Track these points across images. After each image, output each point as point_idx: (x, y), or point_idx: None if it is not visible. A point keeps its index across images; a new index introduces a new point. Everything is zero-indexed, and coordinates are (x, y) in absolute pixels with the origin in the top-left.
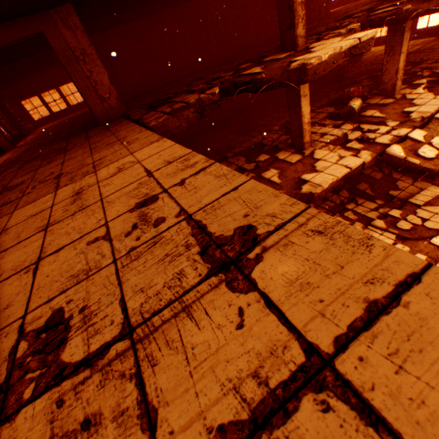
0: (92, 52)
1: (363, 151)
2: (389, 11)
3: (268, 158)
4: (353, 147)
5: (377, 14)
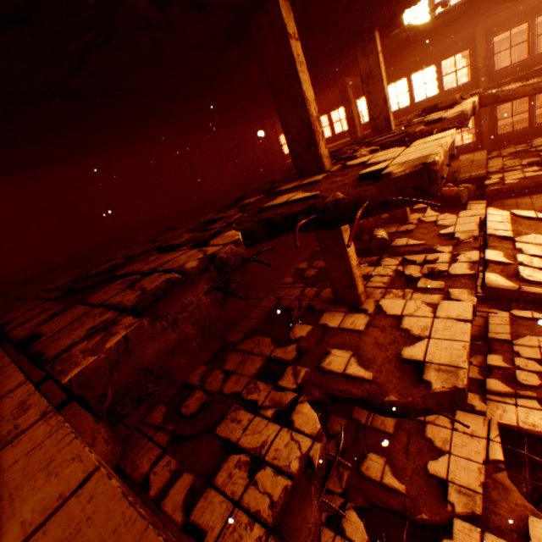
0: None
1: (452, 289)
2: (396, 135)
3: (311, 329)
4: (431, 286)
5: (381, 139)
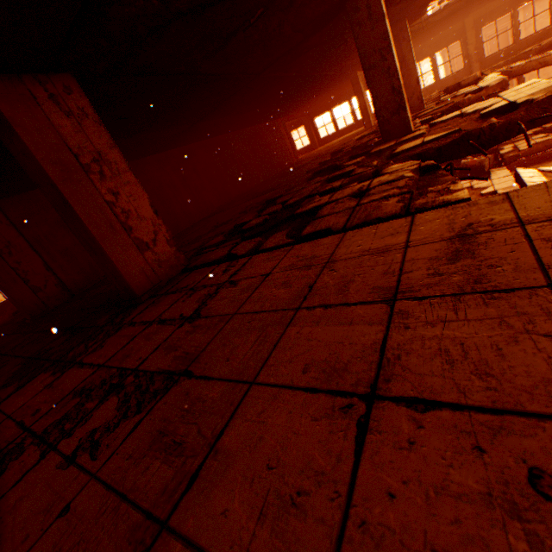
0: (117, 158)
1: None
2: (443, 106)
3: None
4: None
5: (428, 112)
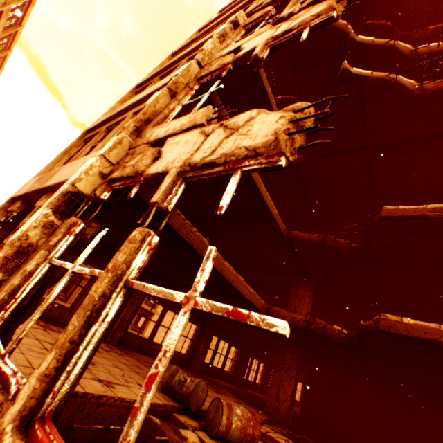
0: None
1: None
2: None
3: None
4: None
5: None
